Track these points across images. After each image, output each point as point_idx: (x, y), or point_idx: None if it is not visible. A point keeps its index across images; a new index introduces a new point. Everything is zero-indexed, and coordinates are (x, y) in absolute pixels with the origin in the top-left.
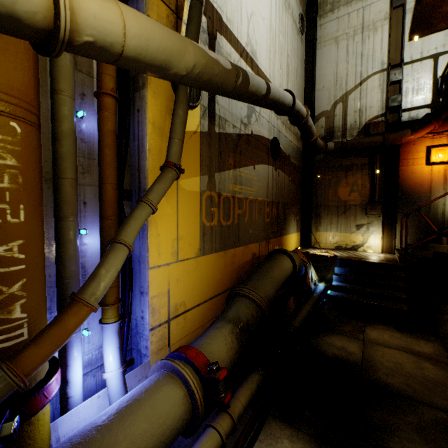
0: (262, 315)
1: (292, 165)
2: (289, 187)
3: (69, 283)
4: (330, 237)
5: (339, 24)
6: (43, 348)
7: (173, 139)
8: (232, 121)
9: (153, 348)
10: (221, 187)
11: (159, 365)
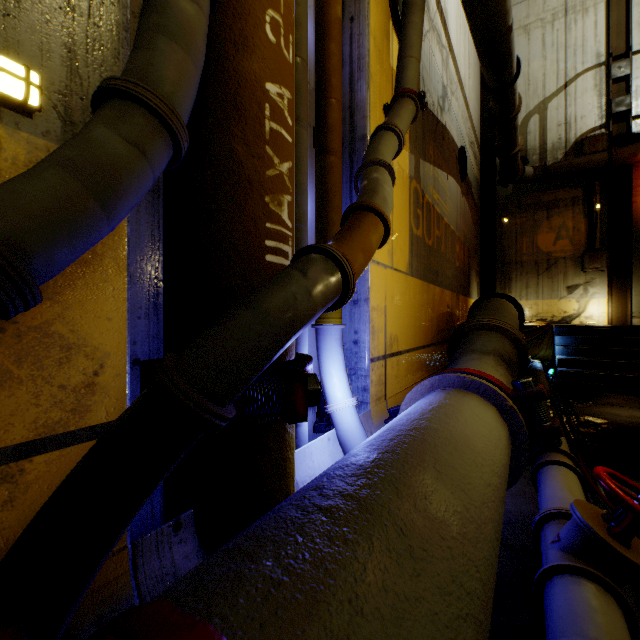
0: (518, 357)
1: (473, 200)
2: (471, 229)
3: (301, 231)
4: (527, 308)
5: (529, 7)
6: (356, 252)
7: (409, 58)
8: (431, 94)
9: (372, 393)
10: (424, 184)
11: (425, 385)
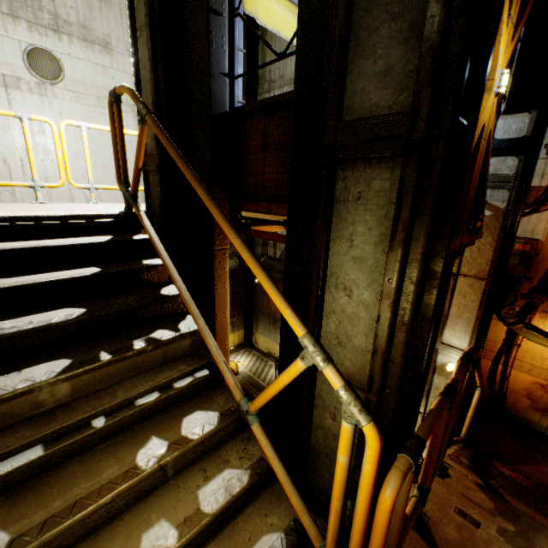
0: None
1: None
2: None
3: None
4: (265, 342)
5: None
6: None
7: None
8: None
9: None
10: None
11: None
